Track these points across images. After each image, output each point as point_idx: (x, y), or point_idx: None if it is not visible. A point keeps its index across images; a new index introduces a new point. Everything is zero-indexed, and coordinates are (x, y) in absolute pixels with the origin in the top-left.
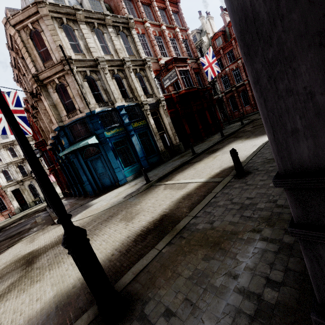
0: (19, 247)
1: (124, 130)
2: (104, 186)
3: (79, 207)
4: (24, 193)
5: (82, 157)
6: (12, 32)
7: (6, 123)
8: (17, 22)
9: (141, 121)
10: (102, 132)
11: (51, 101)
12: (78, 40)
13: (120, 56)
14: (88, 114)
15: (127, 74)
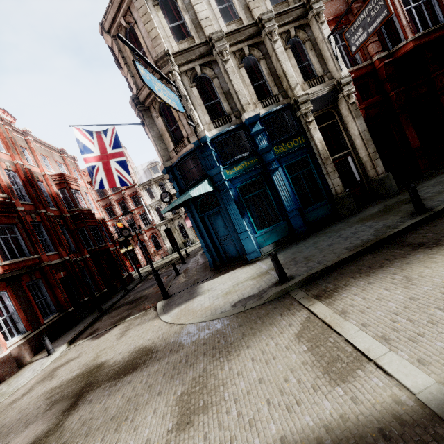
0: (113, 335)
1: (258, 163)
2: (228, 256)
3: (189, 288)
4: (175, 233)
5: (196, 210)
6: (109, 42)
7: (104, 173)
8: (110, 24)
9: (295, 139)
10: (219, 171)
11: (156, 131)
12: (183, 16)
13: (254, 16)
14: (196, 144)
15: (268, 48)
